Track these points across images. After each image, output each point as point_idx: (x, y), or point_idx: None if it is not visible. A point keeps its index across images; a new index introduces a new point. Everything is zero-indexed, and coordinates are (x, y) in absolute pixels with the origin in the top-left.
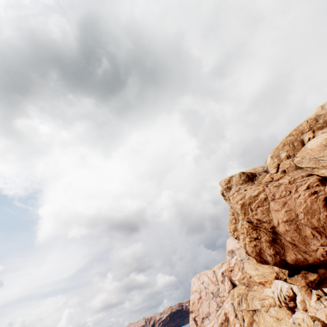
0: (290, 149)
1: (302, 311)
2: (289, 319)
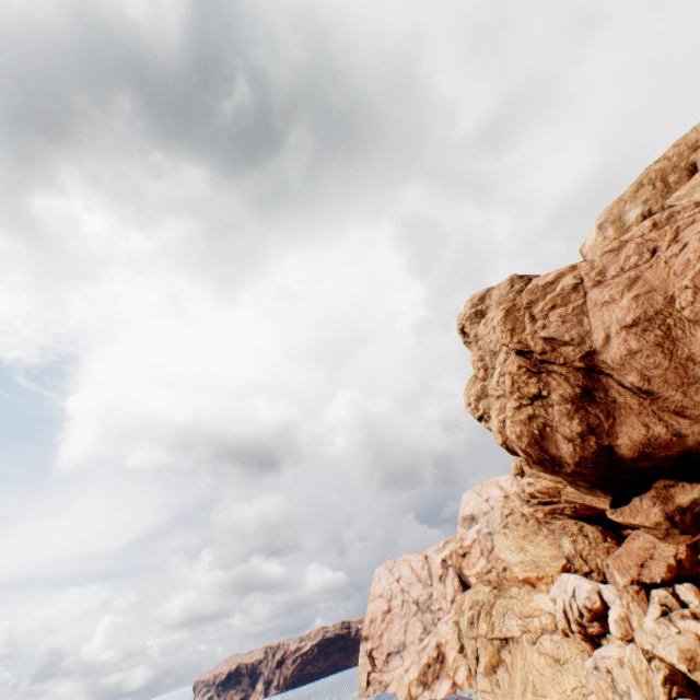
0: (655, 196)
1: (618, 643)
2: (586, 660)
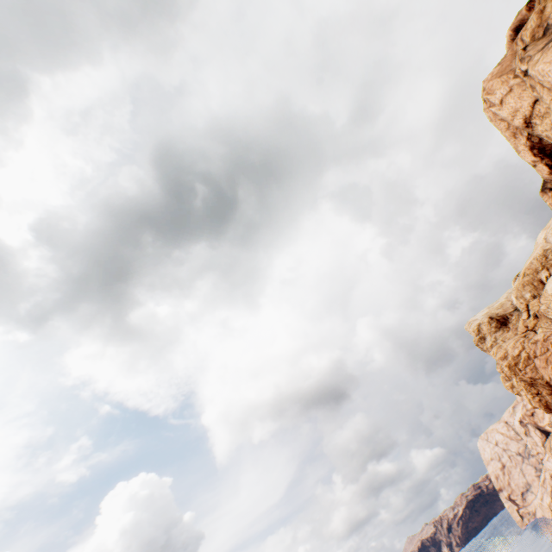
0: (532, 290)
1: None
2: None
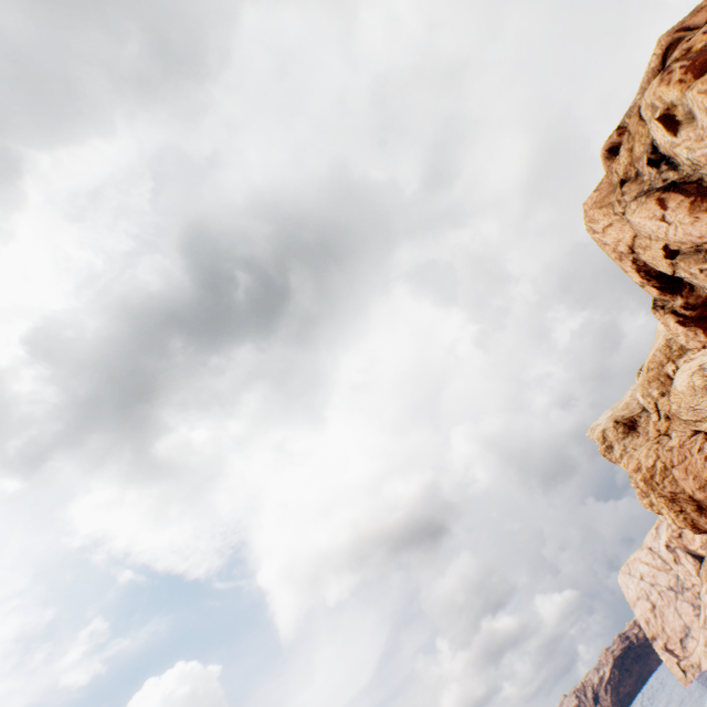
0: (659, 386)
1: None
2: None
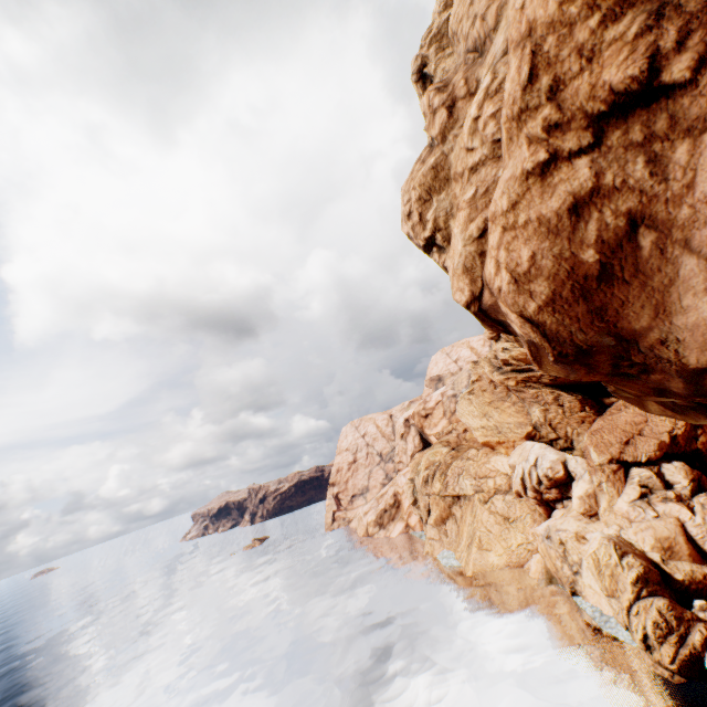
0: None
1: (577, 514)
2: (538, 527)
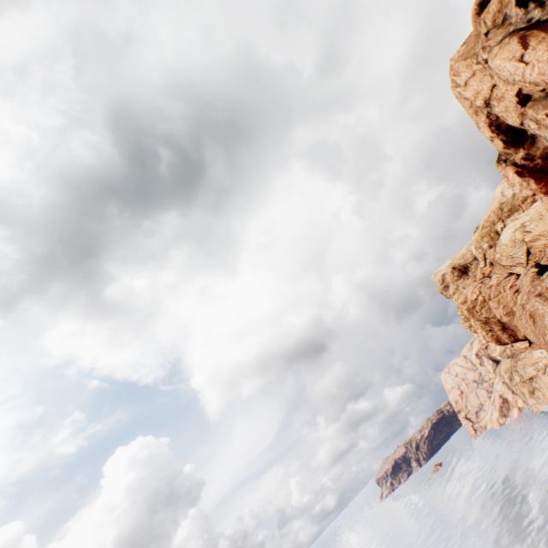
0: (489, 240)
1: None
2: None
